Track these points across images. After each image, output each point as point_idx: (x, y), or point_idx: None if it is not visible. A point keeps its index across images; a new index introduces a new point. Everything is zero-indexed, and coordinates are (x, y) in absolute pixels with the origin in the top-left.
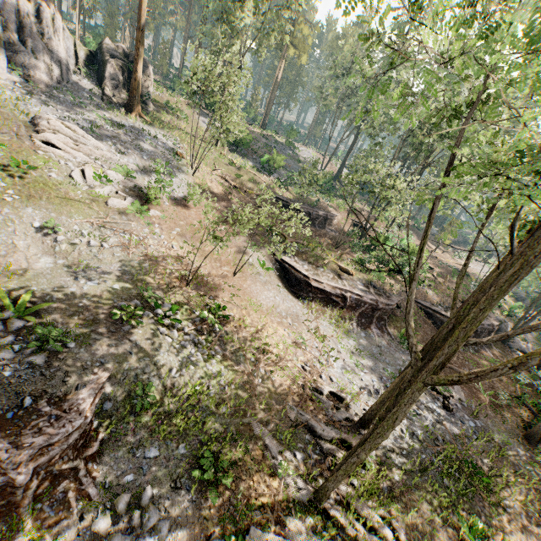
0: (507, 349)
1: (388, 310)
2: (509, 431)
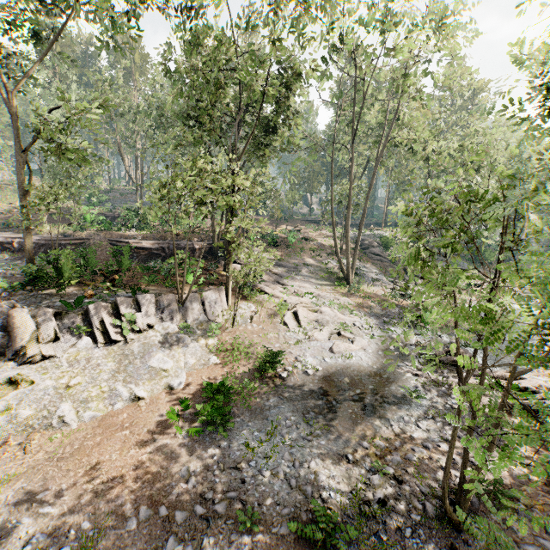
0: (212, 262)
1: (54, 245)
2: (24, 282)
